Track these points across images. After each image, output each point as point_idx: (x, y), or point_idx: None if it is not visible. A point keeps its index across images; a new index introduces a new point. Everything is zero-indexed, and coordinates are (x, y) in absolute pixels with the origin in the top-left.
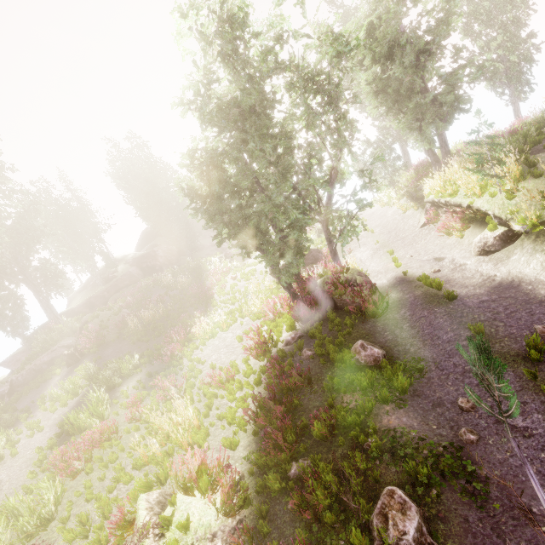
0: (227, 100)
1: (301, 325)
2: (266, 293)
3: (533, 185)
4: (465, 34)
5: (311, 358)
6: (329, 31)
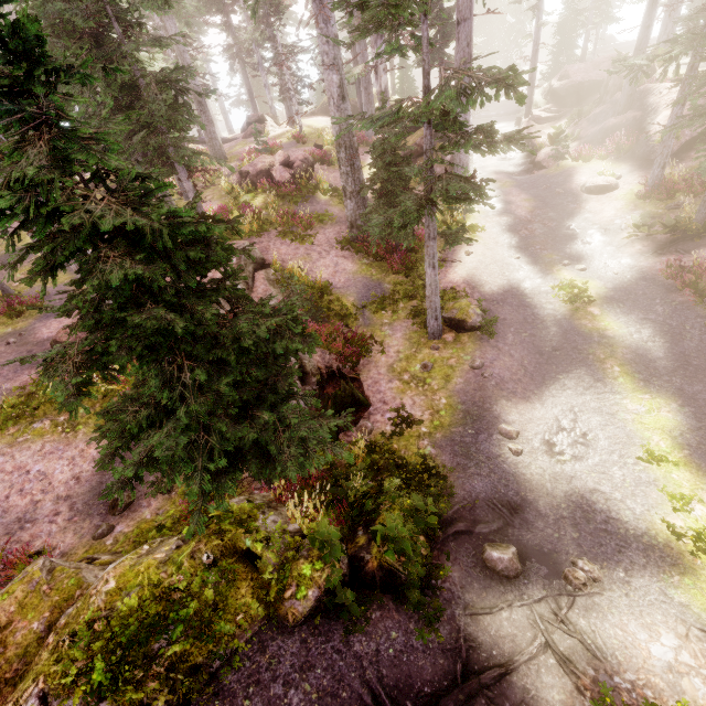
0: None
1: None
2: None
3: None
4: None
5: None
6: None
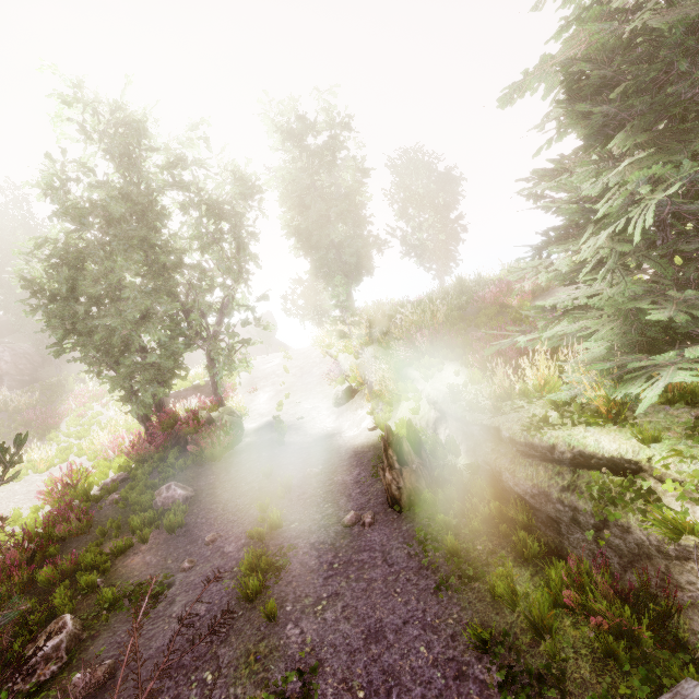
0: (94, 201)
1: (132, 466)
2: (132, 427)
3: (375, 350)
4: (404, 208)
5: (114, 502)
6: (234, 171)
